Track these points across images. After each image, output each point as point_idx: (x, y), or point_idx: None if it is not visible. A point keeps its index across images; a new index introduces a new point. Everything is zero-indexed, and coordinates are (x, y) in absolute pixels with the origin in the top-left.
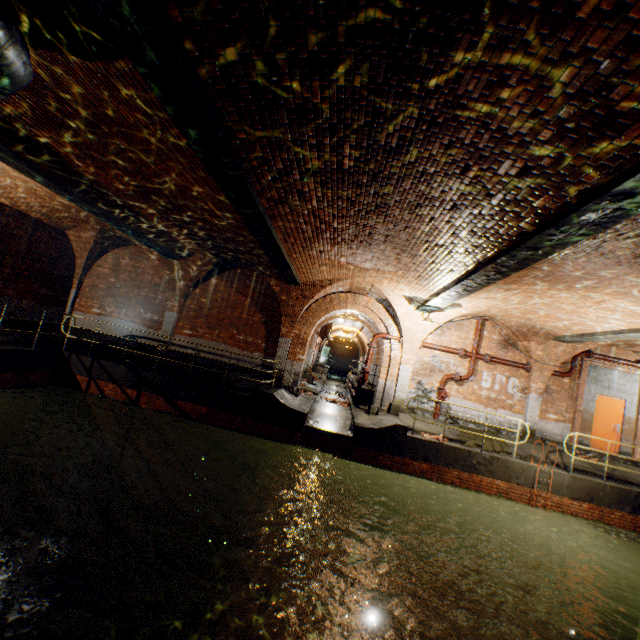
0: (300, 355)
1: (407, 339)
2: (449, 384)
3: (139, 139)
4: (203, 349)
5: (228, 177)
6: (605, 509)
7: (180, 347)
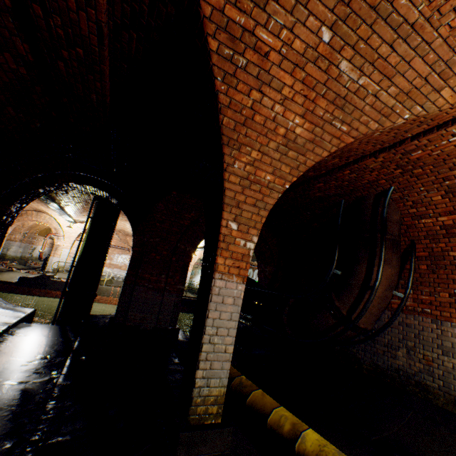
0: None
1: (68, 236)
2: None
3: None
4: None
5: None
6: None
7: None
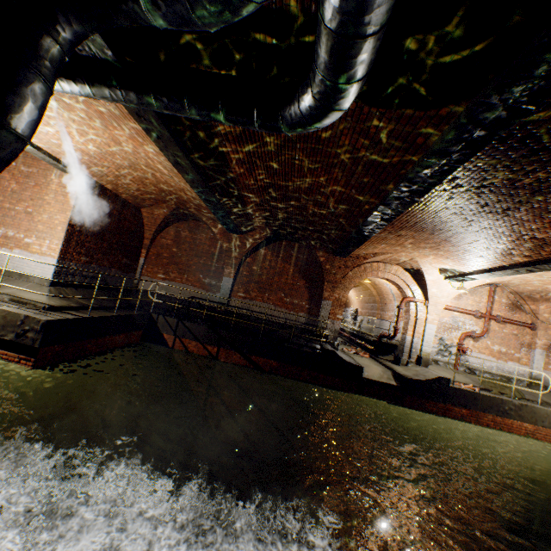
0: (338, 315)
1: (432, 302)
2: (466, 340)
3: (327, 155)
4: (255, 309)
5: (413, 190)
6: None
7: (235, 308)
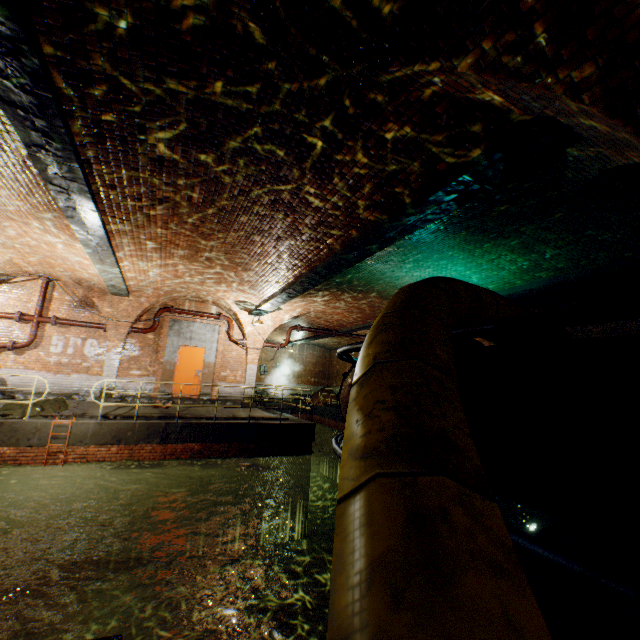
0: None
1: None
2: (5, 354)
3: None
4: None
5: None
6: (137, 447)
7: None
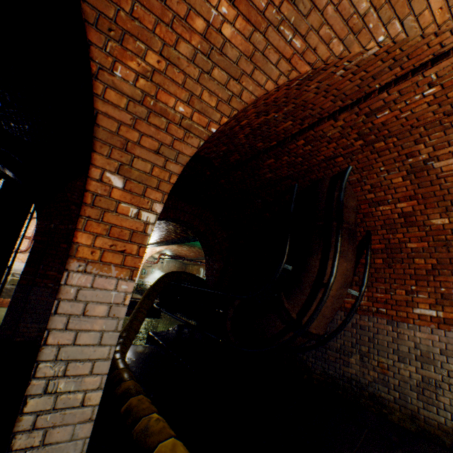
0: None
1: None
2: (13, 254)
3: None
4: None
5: None
6: None
7: None
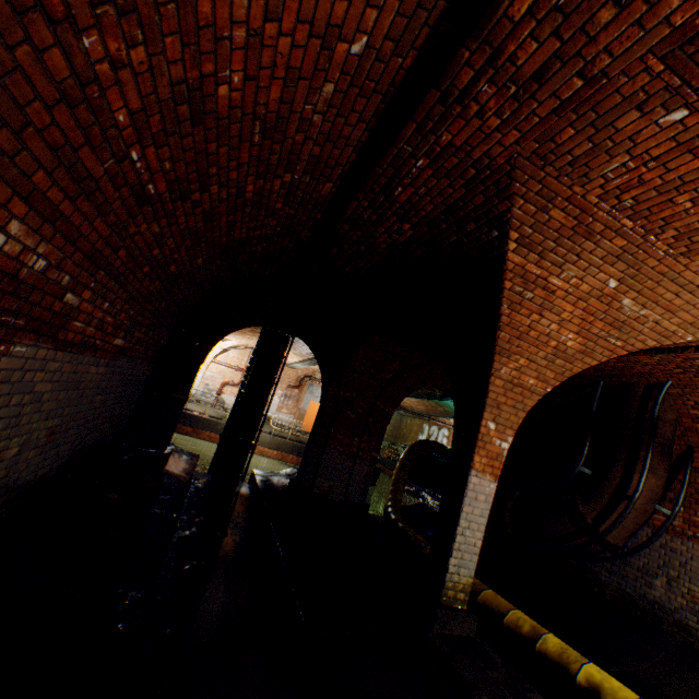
0: None
1: None
2: (227, 387)
3: None
4: None
5: None
6: (286, 454)
7: None
